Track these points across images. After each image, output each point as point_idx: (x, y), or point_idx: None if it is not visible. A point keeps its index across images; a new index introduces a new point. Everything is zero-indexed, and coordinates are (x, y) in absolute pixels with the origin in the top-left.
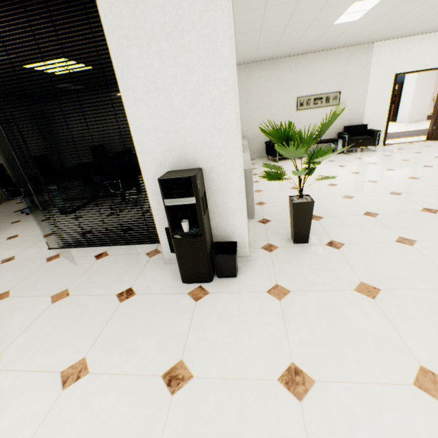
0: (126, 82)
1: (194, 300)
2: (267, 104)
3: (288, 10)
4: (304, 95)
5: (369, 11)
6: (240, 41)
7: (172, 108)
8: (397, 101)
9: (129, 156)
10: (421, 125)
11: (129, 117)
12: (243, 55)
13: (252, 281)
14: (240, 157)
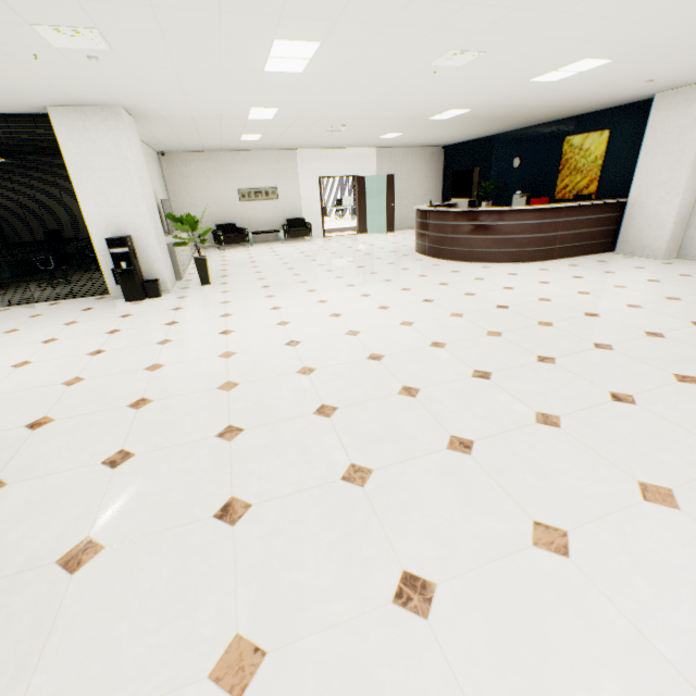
0: (81, 189)
1: (134, 305)
2: (209, 193)
3: (194, 134)
4: (245, 188)
5: (262, 138)
6: (164, 142)
7: (110, 204)
8: None
9: (59, 236)
10: None
11: (82, 207)
12: (173, 148)
13: (170, 297)
14: (154, 230)
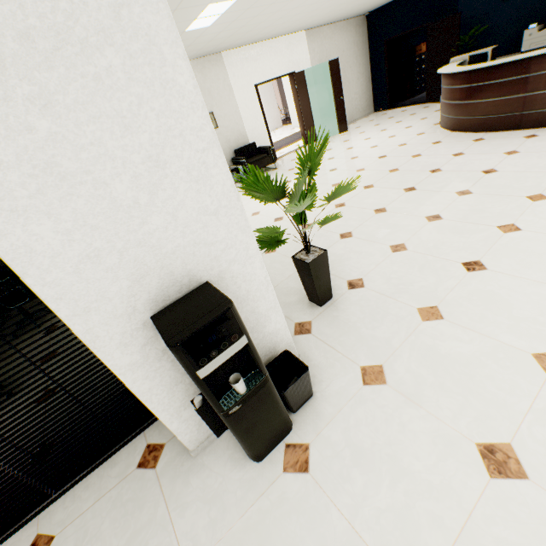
0: None
1: (304, 474)
2: None
3: None
4: None
5: (222, 16)
6: None
7: (114, 204)
8: None
9: None
10: (285, 132)
11: (8, 258)
12: None
13: (335, 385)
14: (254, 239)
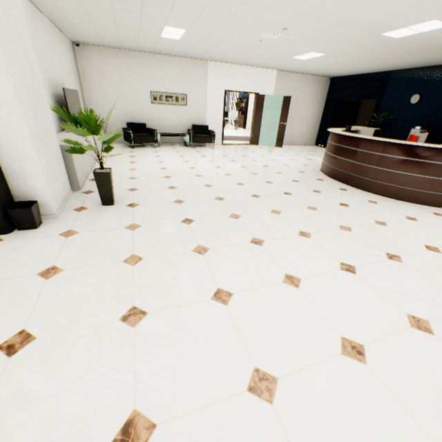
0: None
1: None
2: (122, 91)
3: (108, 13)
4: (157, 91)
5: (184, 37)
6: (74, 23)
7: None
8: (246, 112)
9: None
10: None
11: None
12: (87, 36)
13: (50, 230)
14: (28, 129)
